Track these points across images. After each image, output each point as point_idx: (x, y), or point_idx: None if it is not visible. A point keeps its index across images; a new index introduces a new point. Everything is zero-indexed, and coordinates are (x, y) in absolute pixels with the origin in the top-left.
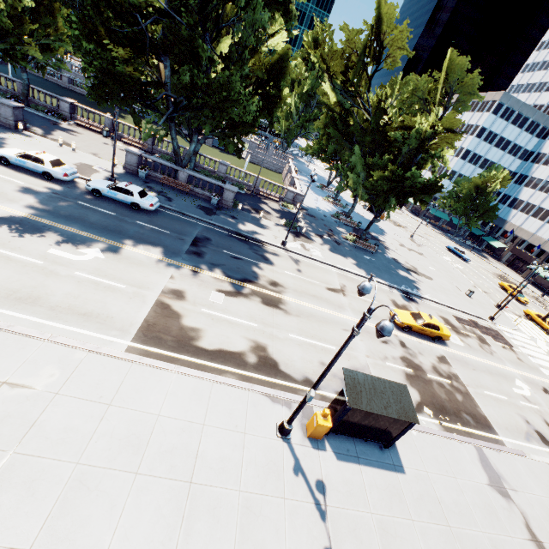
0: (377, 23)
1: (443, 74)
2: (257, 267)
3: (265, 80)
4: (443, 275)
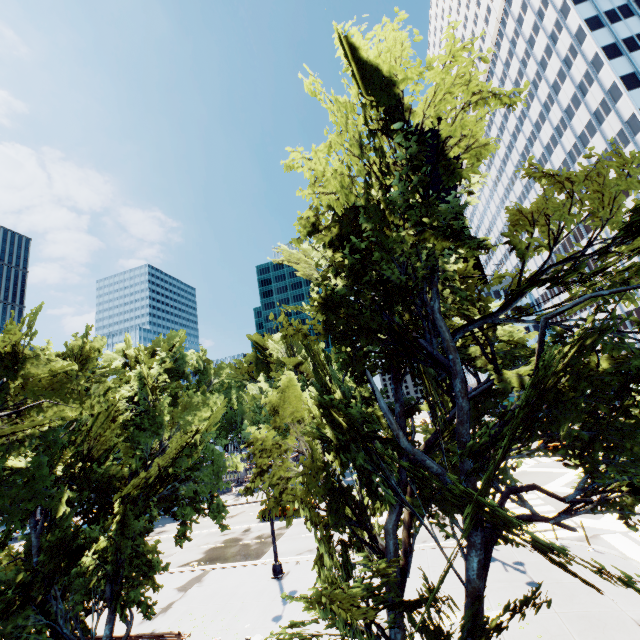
0: (257, 344)
1: (276, 345)
2: (161, 527)
3: None
4: None
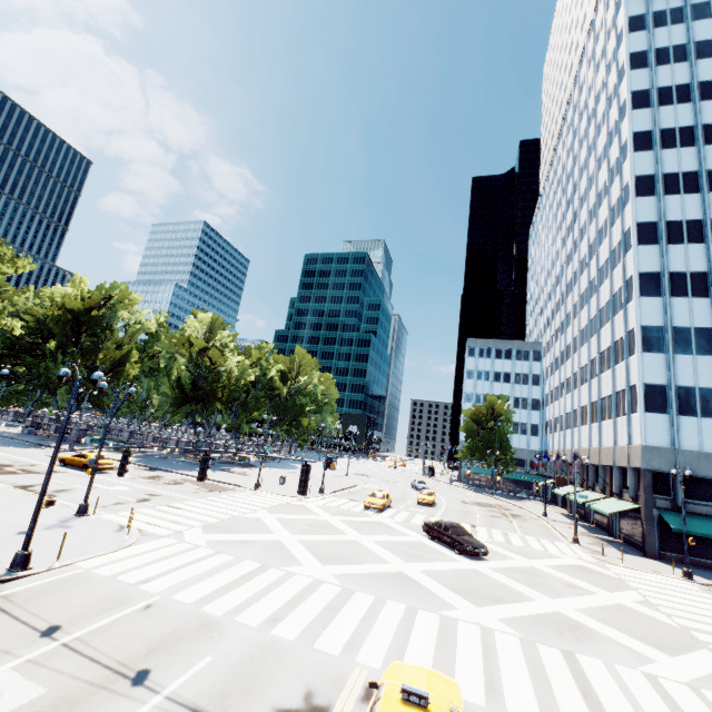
0: None
1: (198, 325)
2: (5, 446)
3: (118, 362)
4: (291, 480)
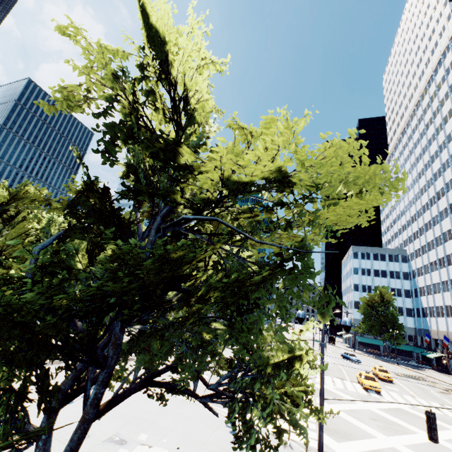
0: None
1: None
2: None
3: None
4: None
